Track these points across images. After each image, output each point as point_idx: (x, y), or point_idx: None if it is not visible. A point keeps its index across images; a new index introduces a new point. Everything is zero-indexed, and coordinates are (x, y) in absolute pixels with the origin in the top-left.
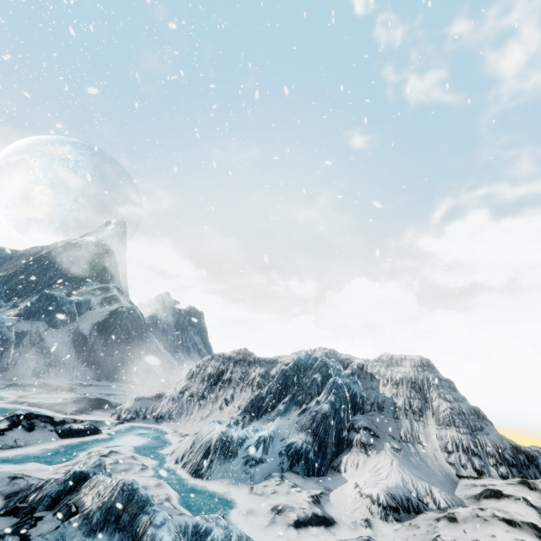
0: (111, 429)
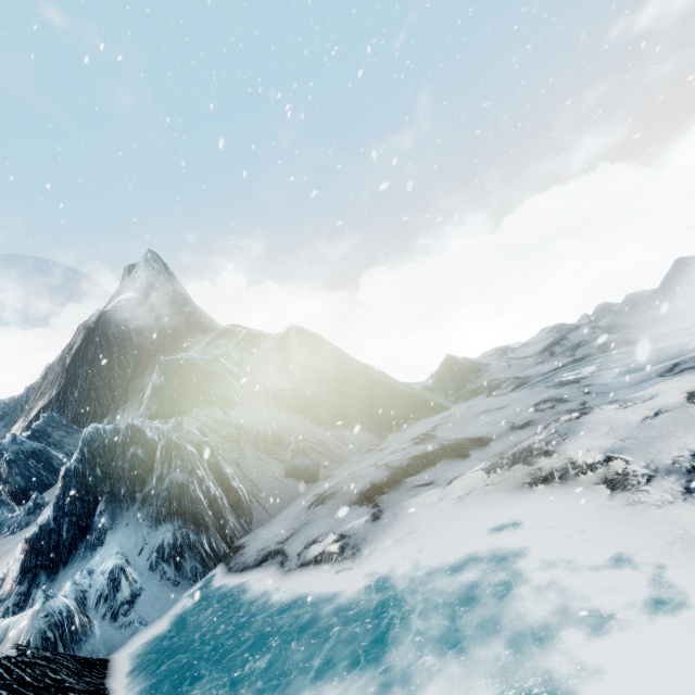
0: None
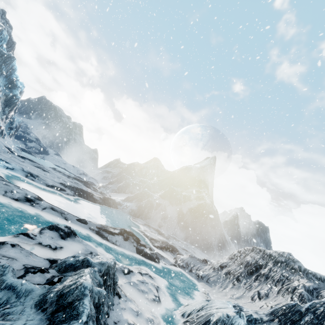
0: (165, 265)
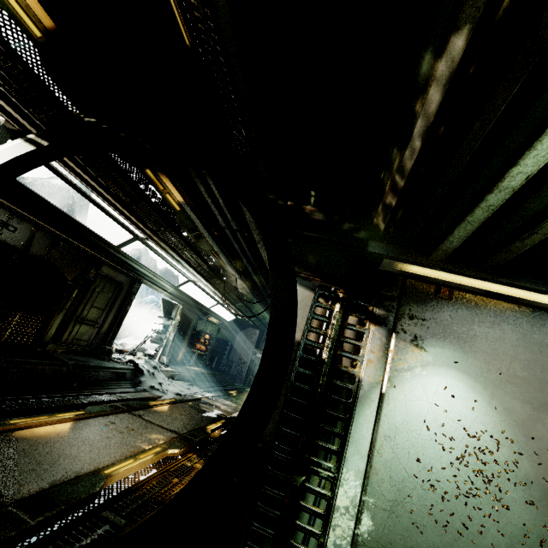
0: None
